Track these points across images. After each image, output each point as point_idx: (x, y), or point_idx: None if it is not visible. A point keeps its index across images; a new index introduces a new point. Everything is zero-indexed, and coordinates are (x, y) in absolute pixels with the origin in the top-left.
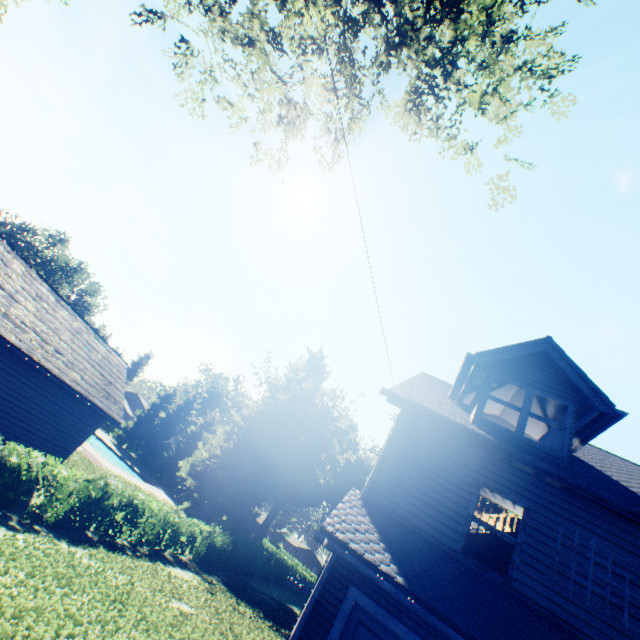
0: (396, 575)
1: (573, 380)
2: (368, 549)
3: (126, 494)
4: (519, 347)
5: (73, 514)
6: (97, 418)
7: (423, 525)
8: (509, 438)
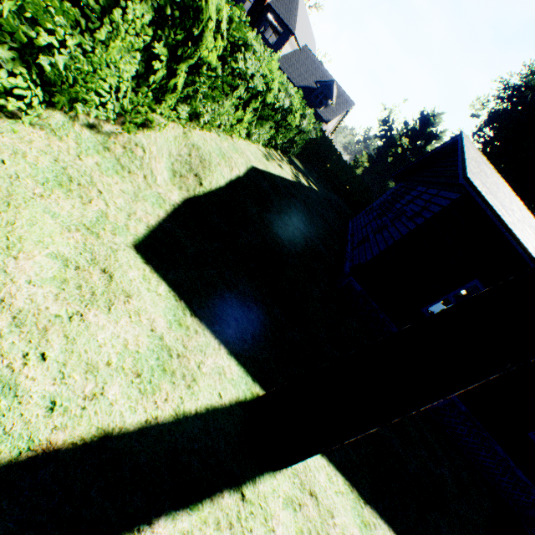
0: None
1: None
2: None
3: None
4: None
5: None
6: None
7: None
8: None
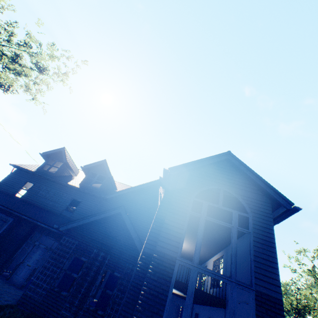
0: None
1: (63, 156)
2: None
3: None
4: (55, 150)
5: None
6: None
7: (7, 191)
8: (44, 171)
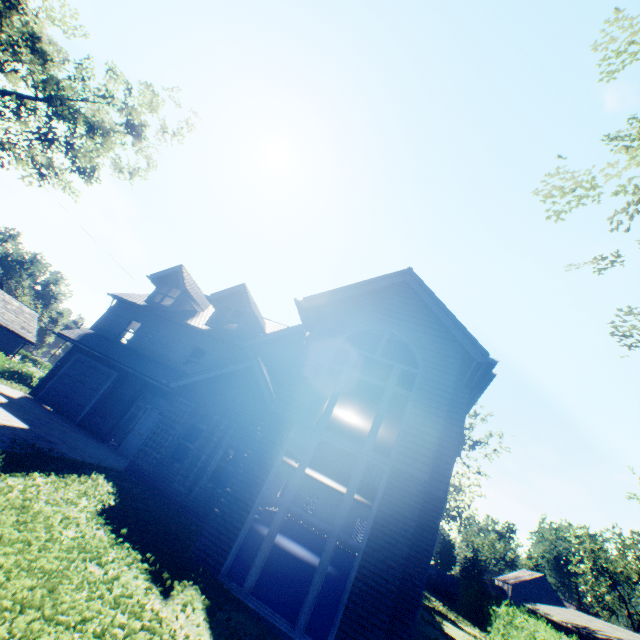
0: (75, 338)
1: (180, 280)
2: (72, 335)
3: (40, 374)
4: (168, 270)
5: (7, 377)
6: (18, 340)
7: (108, 334)
8: (154, 305)
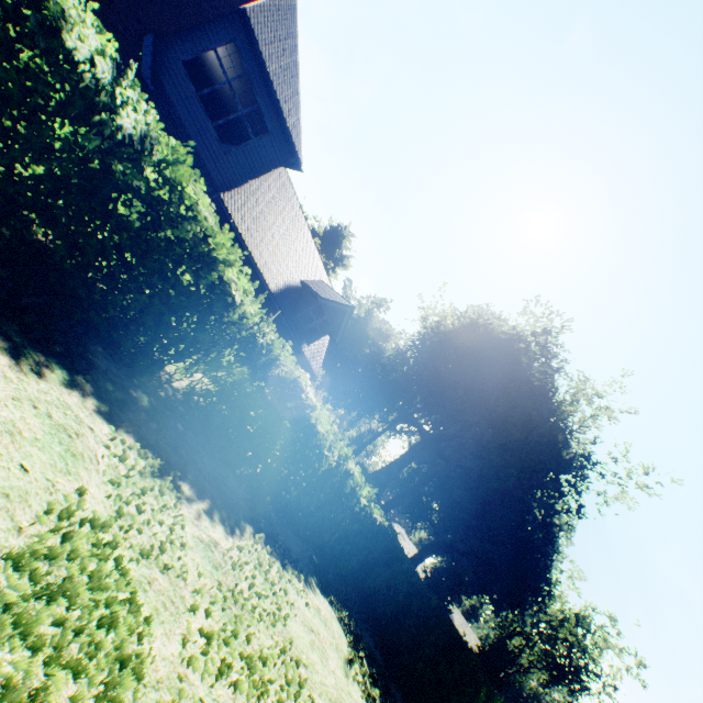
0: None
1: None
2: None
3: None
4: None
5: None
6: None
7: None
8: None
